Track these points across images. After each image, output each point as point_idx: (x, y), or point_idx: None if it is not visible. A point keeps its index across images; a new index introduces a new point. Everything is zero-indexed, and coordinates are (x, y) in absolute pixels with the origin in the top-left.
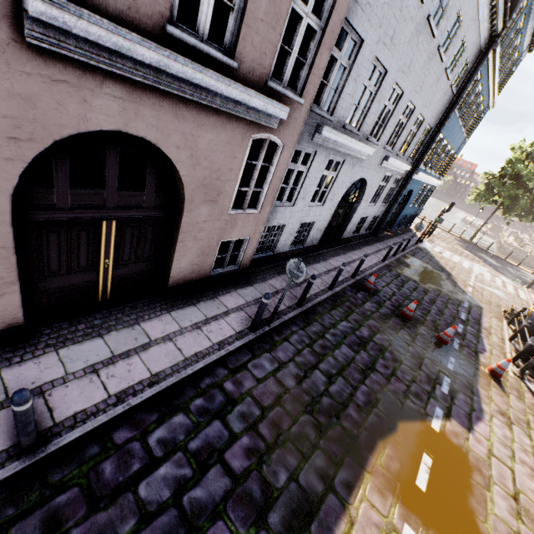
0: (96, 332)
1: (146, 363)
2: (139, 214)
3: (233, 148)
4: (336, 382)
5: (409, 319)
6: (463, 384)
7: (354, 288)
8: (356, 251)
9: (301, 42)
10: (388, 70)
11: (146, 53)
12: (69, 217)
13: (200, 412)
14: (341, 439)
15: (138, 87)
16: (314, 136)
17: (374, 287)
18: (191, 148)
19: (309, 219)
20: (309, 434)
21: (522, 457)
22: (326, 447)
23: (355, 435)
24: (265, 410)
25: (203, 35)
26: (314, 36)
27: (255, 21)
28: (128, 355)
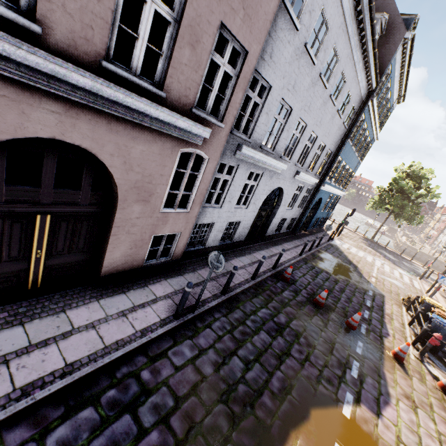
0: (18, 320)
1: (63, 352)
2: (75, 209)
3: (163, 158)
4: (253, 368)
5: (322, 306)
6: (371, 367)
7: (274, 278)
8: (278, 246)
9: (223, 85)
10: (293, 108)
11: (81, 79)
12: (2, 210)
13: (111, 405)
14: (254, 430)
15: (76, 105)
16: (236, 153)
17: (292, 277)
18: (124, 157)
19: (236, 219)
20: (222, 426)
21: (429, 443)
22: (238, 440)
23: (268, 425)
24: (180, 401)
25: (136, 71)
26: (231, 80)
27: (180, 65)
28: (46, 344)
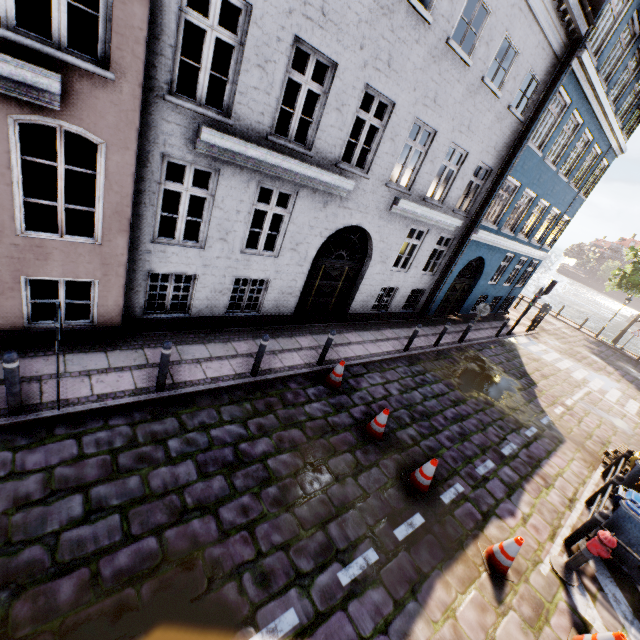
0: None
1: None
2: None
3: None
4: (98, 522)
5: (377, 437)
6: (404, 571)
7: (311, 379)
8: (367, 332)
9: None
10: (338, 62)
11: None
12: None
13: None
14: None
15: None
16: (197, 143)
17: (354, 383)
18: None
19: (255, 274)
20: None
21: None
22: None
23: (16, 636)
24: None
25: None
26: None
27: None
28: None
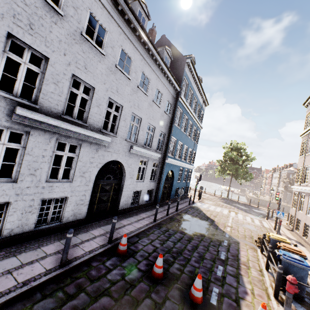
0: None
1: None
2: None
3: None
4: None
5: (160, 277)
6: None
7: (106, 255)
8: (132, 217)
9: None
10: (95, 87)
11: None
12: None
13: None
14: None
15: None
16: (13, 116)
17: (134, 248)
18: None
19: (57, 195)
20: None
21: None
22: None
23: None
24: None
25: None
26: None
27: None
28: None
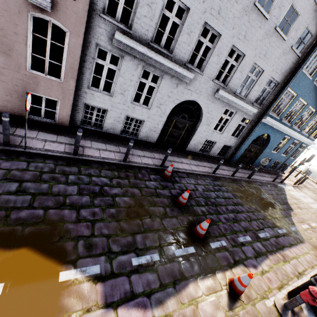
0: None
1: None
2: None
3: (12, 16)
4: (20, 196)
5: (181, 205)
6: (173, 271)
7: (154, 171)
8: (194, 161)
9: None
10: (190, 8)
11: None
12: None
13: None
14: None
15: None
16: (113, 40)
17: (178, 179)
18: None
19: (137, 116)
20: None
21: None
22: None
23: None
24: None
25: None
26: None
27: None
28: None
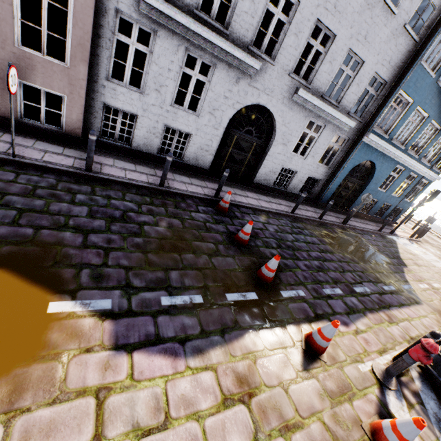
0: None
1: None
2: None
3: None
4: None
5: (241, 243)
6: (222, 317)
7: (205, 203)
8: (264, 196)
9: None
10: None
11: None
12: None
13: None
14: None
15: None
16: (140, 4)
17: (239, 215)
18: None
19: (181, 127)
20: None
21: None
22: None
23: None
24: None
25: None
26: None
27: None
28: None
